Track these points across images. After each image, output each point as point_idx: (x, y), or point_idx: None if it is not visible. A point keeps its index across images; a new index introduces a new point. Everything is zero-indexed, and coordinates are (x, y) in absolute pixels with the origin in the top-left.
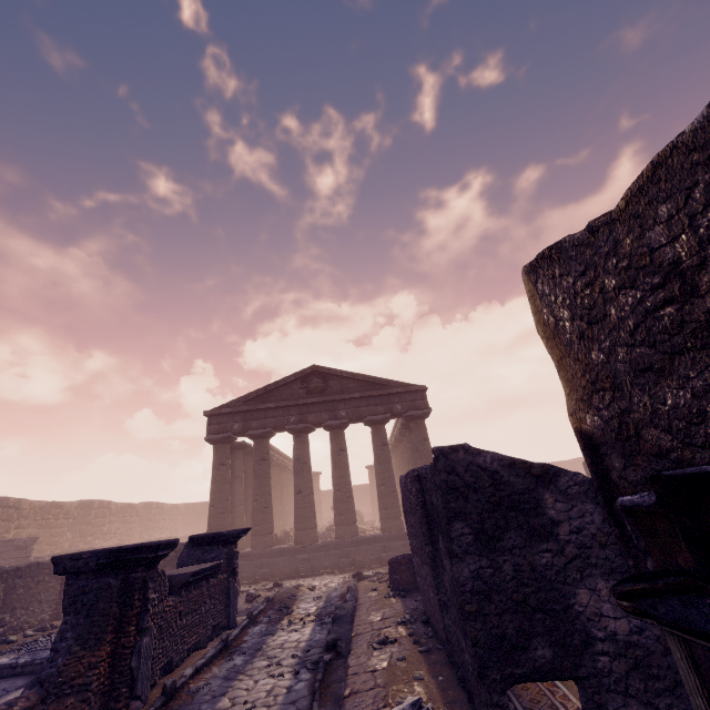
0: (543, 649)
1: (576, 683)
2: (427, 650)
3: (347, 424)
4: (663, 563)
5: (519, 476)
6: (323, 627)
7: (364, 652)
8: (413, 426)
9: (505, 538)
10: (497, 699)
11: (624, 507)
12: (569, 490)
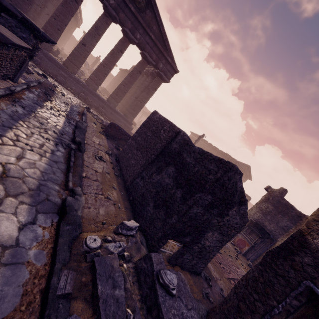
0: (188, 239)
1: (183, 246)
2: (117, 175)
3: (135, 43)
4: (309, 315)
5: (238, 197)
6: (70, 125)
7: (91, 157)
8: (157, 79)
9: (214, 210)
10: (164, 242)
11: (312, 289)
12: (240, 211)
